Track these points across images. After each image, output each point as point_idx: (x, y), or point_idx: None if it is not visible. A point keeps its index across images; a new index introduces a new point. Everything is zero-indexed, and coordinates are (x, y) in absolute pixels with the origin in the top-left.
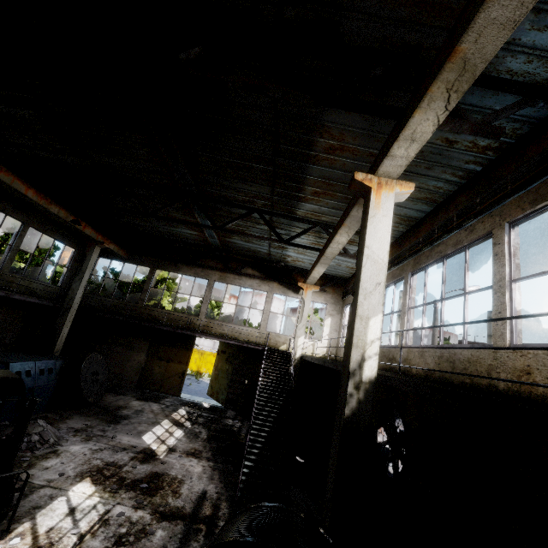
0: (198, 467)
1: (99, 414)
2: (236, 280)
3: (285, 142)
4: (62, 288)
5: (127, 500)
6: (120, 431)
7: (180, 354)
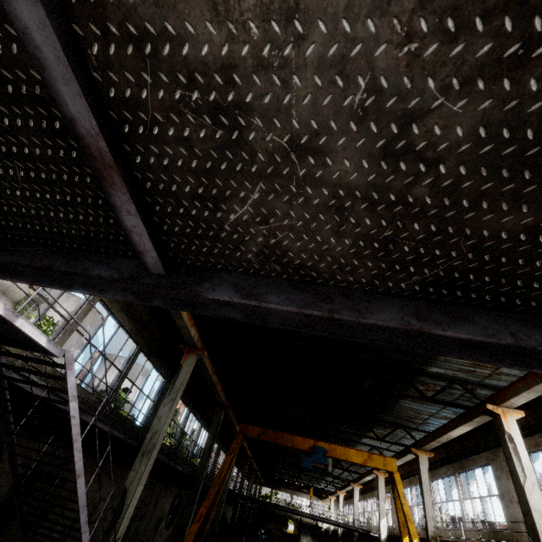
0: None
1: None
2: (300, 494)
3: (318, 480)
4: None
5: None
6: None
7: (284, 527)
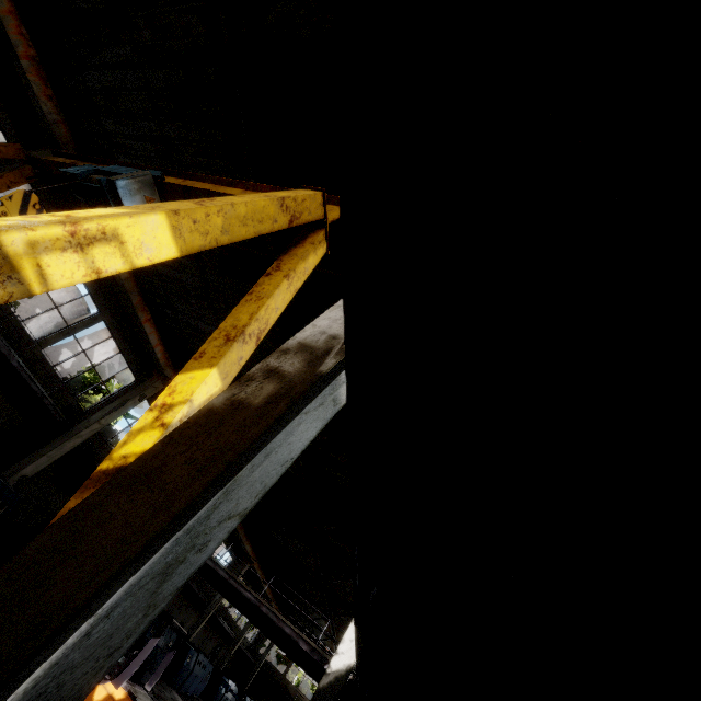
0: None
1: None
2: None
3: None
4: (251, 644)
5: None
6: None
7: None
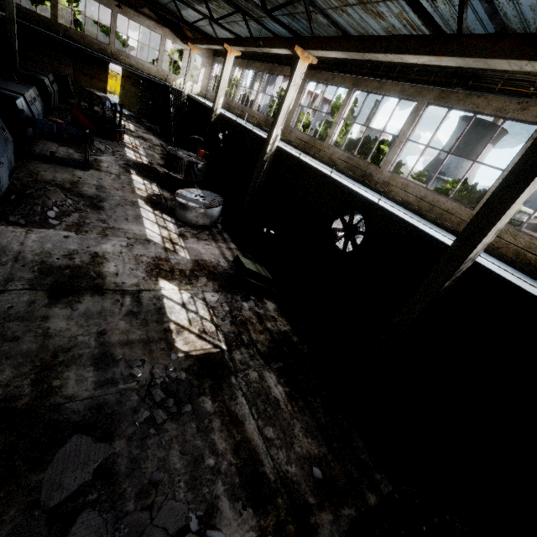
0: (152, 138)
1: None
2: (136, 17)
3: None
4: None
5: (141, 140)
6: None
7: (99, 74)
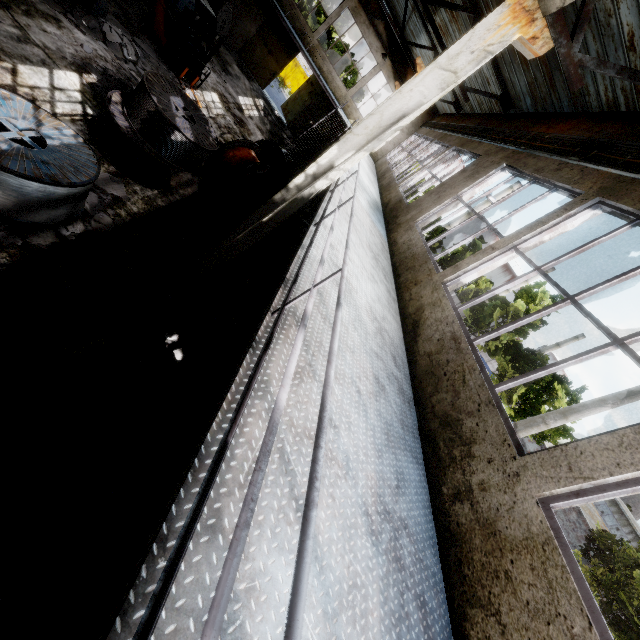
0: (260, 137)
1: (217, 57)
2: (364, 26)
3: None
4: None
5: (231, 118)
6: (228, 81)
7: (281, 55)
